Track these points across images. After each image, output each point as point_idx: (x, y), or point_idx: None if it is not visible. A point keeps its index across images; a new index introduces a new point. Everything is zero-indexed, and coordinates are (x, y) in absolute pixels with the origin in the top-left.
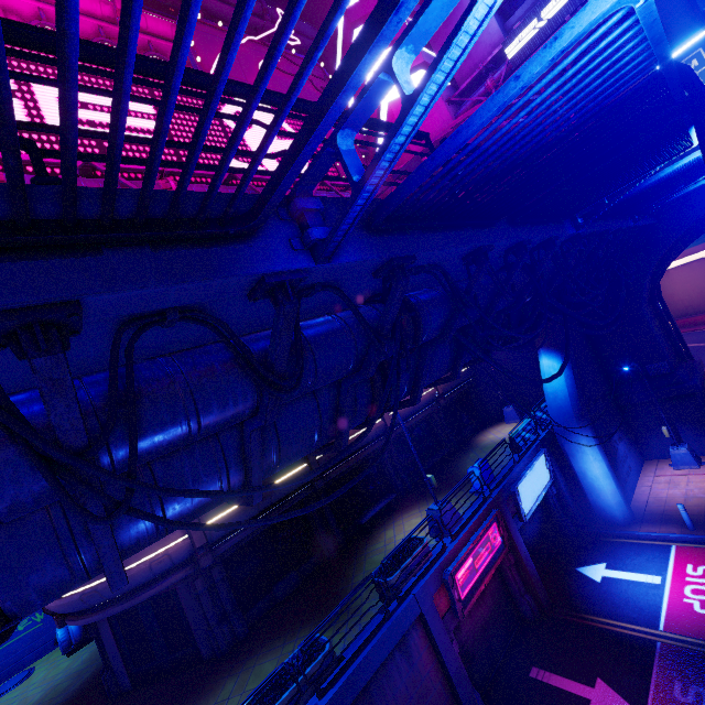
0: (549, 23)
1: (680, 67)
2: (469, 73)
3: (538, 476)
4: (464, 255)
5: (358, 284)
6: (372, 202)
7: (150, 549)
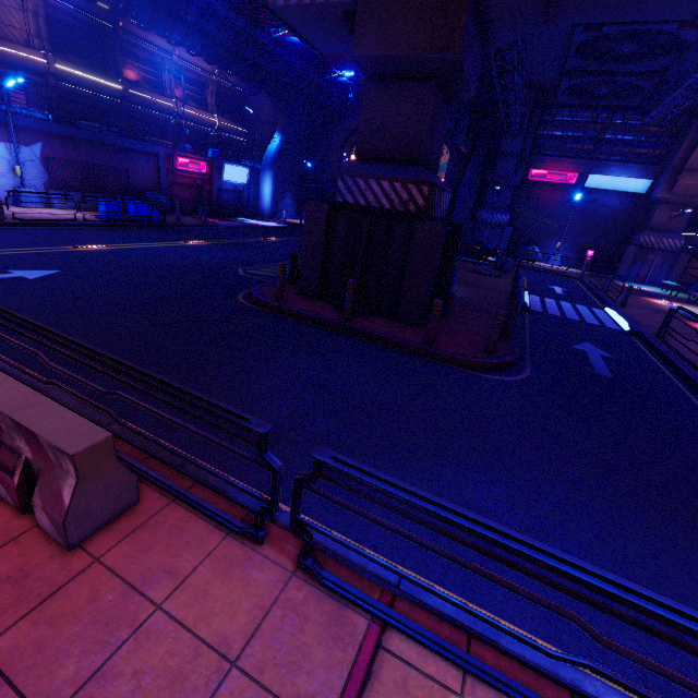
0: None
1: None
2: None
3: (240, 174)
4: (206, 1)
5: None
6: None
7: (24, 51)
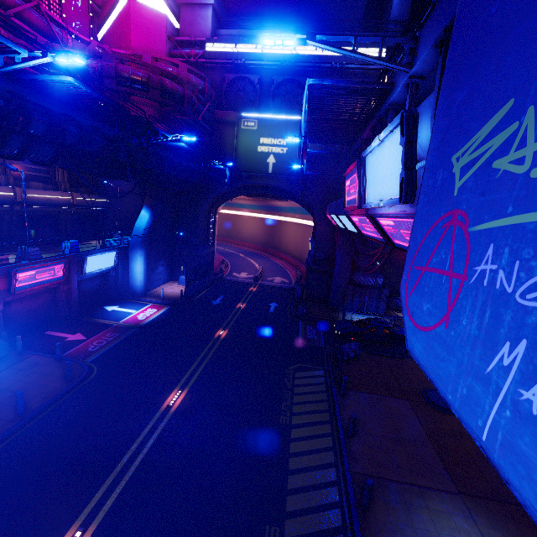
0: (227, 53)
1: (116, 104)
2: (188, 34)
3: (106, 260)
4: (61, 112)
5: (1, 91)
6: (15, 70)
7: None
